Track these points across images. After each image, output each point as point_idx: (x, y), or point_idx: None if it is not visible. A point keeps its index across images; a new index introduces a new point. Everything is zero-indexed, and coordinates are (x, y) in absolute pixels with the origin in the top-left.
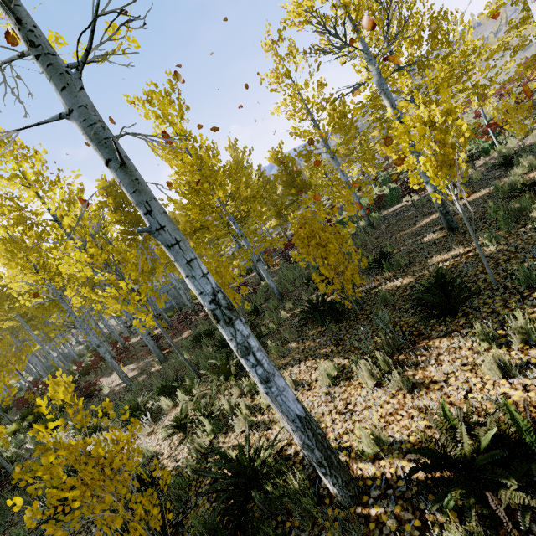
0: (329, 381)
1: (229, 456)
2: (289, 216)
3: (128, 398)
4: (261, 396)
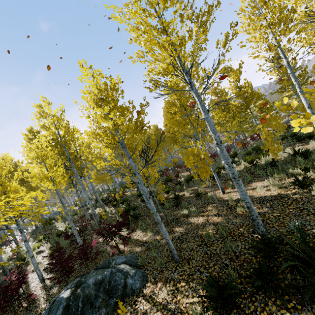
0: (313, 145)
1: (282, 157)
2: (253, 124)
3: (215, 165)
4: (287, 150)
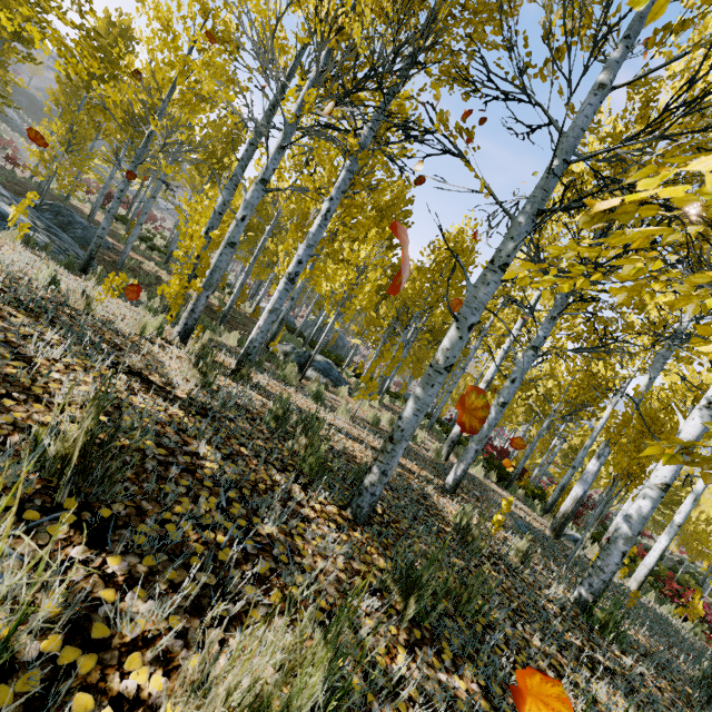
0: None
1: None
2: None
3: None
4: None
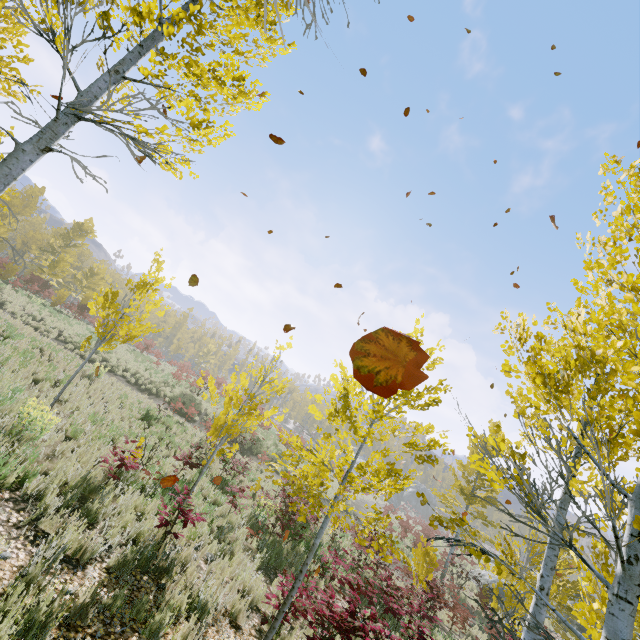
0: None
1: None
2: None
3: None
4: None
